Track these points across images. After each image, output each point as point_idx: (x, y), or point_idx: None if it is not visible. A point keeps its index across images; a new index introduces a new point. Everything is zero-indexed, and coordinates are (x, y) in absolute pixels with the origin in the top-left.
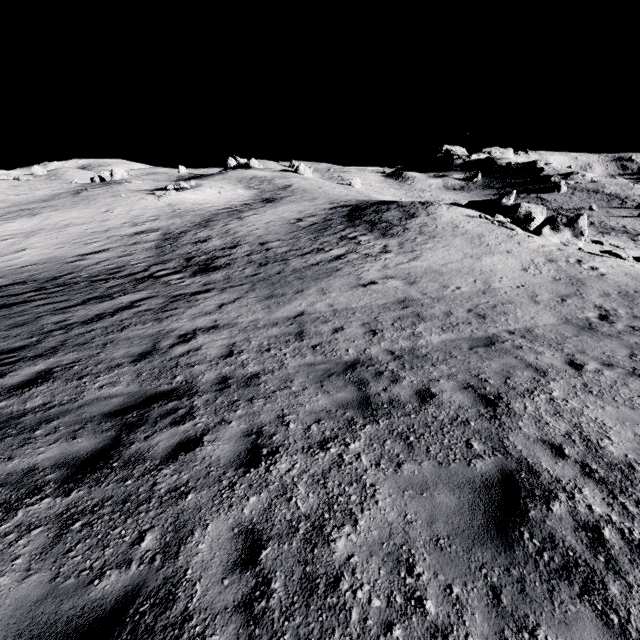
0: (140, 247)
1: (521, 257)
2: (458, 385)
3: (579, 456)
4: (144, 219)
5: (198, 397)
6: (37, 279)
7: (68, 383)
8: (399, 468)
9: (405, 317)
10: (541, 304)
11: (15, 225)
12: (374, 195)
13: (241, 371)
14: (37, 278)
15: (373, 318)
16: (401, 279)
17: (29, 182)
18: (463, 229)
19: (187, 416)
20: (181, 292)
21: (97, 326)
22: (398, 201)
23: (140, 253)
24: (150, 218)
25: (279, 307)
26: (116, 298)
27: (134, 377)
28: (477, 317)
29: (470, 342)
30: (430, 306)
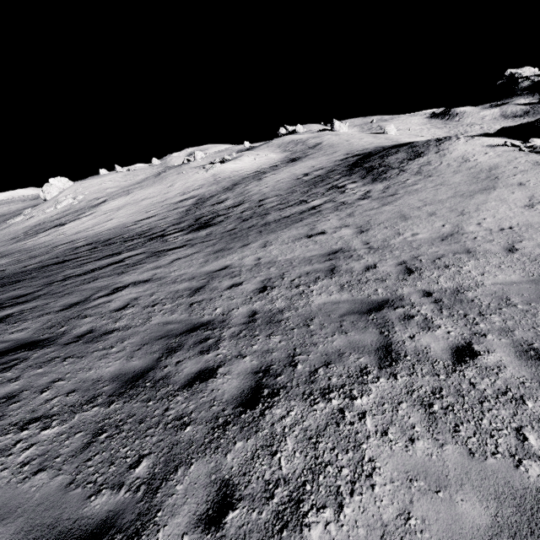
0: (176, 211)
1: (536, 189)
2: (255, 367)
3: (237, 532)
4: (192, 189)
5: (44, 349)
6: (99, 241)
7: (4, 326)
8: (31, 476)
9: (315, 272)
10: (517, 253)
11: (115, 202)
12: (404, 139)
13: (109, 325)
14: (100, 240)
15: (281, 273)
16: (355, 227)
17: (134, 171)
18: (473, 162)
19: (8, 368)
20: (164, 248)
21: (82, 278)
22: (414, 142)
23: (172, 216)
24: (196, 187)
25: (213, 261)
26: (120, 255)
27: (41, 325)
28: (402, 272)
29: (354, 306)
30: (358, 258)
